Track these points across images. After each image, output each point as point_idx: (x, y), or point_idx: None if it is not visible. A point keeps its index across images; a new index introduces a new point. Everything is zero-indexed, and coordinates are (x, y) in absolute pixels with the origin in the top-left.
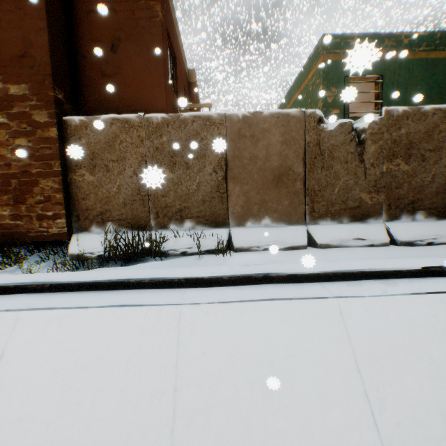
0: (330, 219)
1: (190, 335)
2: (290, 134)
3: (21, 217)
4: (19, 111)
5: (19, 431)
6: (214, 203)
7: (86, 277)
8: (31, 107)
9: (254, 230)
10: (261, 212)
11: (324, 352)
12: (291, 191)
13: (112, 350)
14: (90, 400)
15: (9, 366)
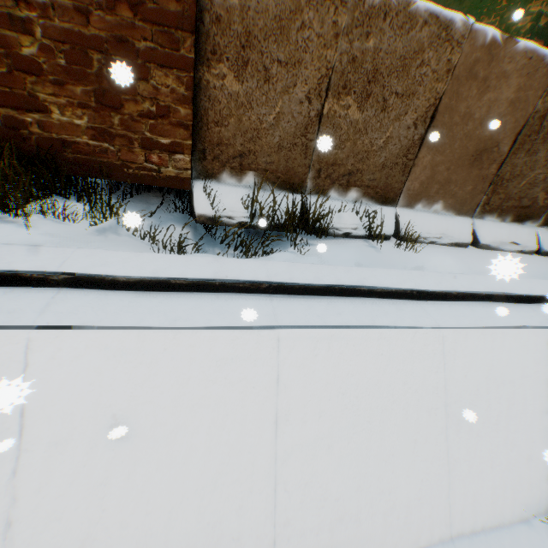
0: (496, 215)
1: (453, 359)
2: (526, 92)
3: (110, 137)
4: None
5: (322, 447)
6: (394, 171)
7: (301, 275)
8: None
9: (423, 216)
10: (438, 194)
11: (546, 374)
12: (481, 174)
13: (388, 373)
14: (379, 418)
15: (289, 391)
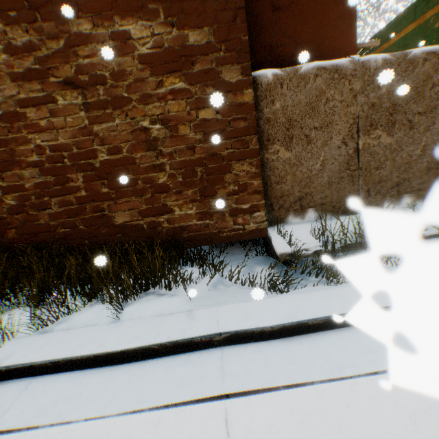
0: None
1: None
2: None
3: (210, 215)
4: (200, 70)
5: None
6: None
7: None
8: (216, 62)
9: None
10: None
11: None
12: None
13: None
14: None
15: None
